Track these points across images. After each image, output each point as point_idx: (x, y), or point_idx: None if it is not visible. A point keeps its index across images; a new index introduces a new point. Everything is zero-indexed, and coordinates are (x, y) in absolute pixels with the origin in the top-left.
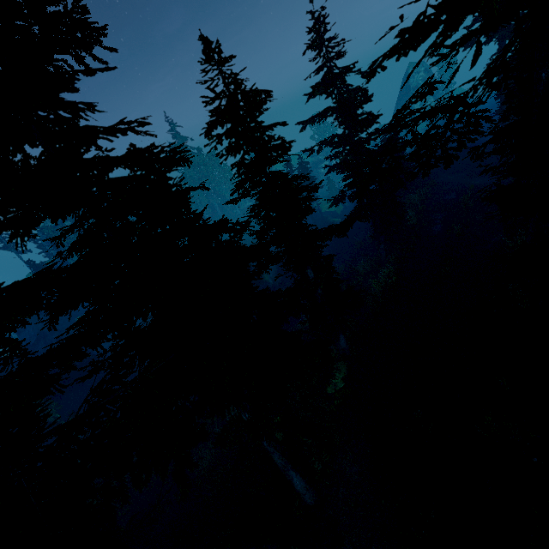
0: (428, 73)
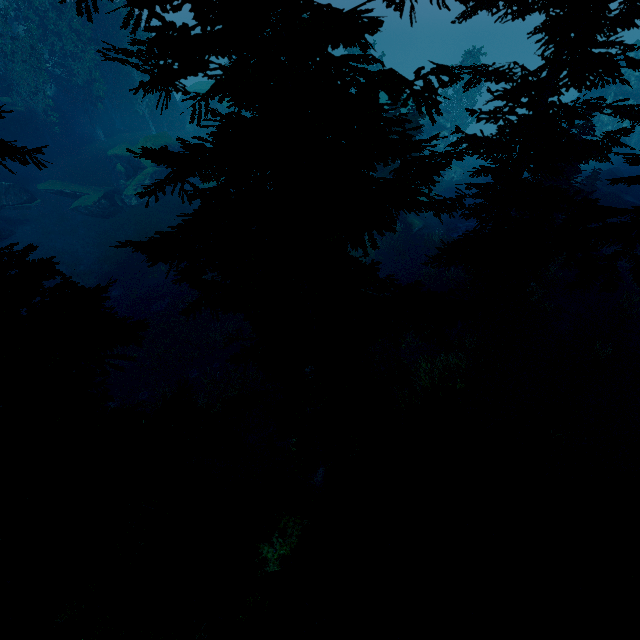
0: None
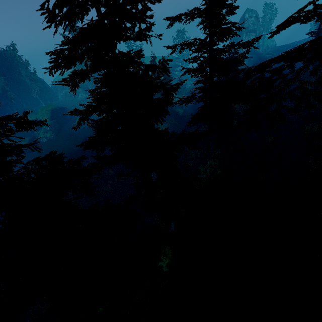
0: (257, 19)
